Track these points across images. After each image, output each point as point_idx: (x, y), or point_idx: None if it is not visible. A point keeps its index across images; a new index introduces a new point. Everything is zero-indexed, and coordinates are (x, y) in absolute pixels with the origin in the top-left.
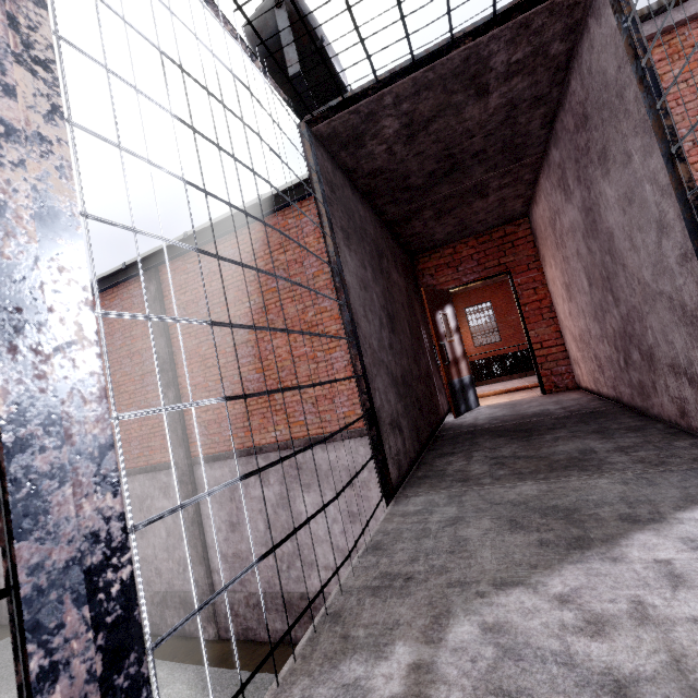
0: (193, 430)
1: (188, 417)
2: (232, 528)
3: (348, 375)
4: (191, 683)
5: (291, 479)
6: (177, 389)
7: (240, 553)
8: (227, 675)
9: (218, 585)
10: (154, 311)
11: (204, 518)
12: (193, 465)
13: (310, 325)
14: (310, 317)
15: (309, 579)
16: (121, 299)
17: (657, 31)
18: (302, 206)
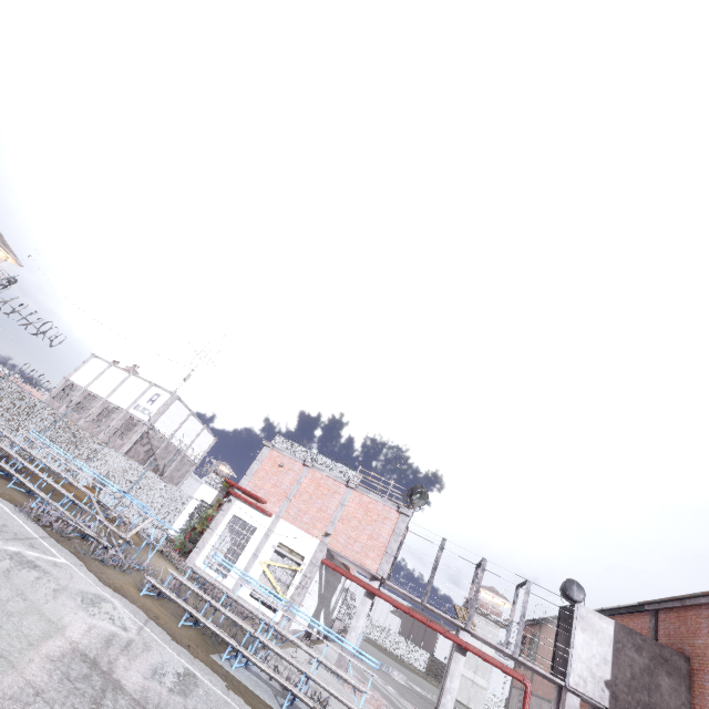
0: None
1: None
2: None
3: None
4: None
5: None
6: None
7: None
8: None
9: None
10: None
11: None
12: None
13: None
14: None
15: None
16: None
17: (708, 601)
18: (639, 615)
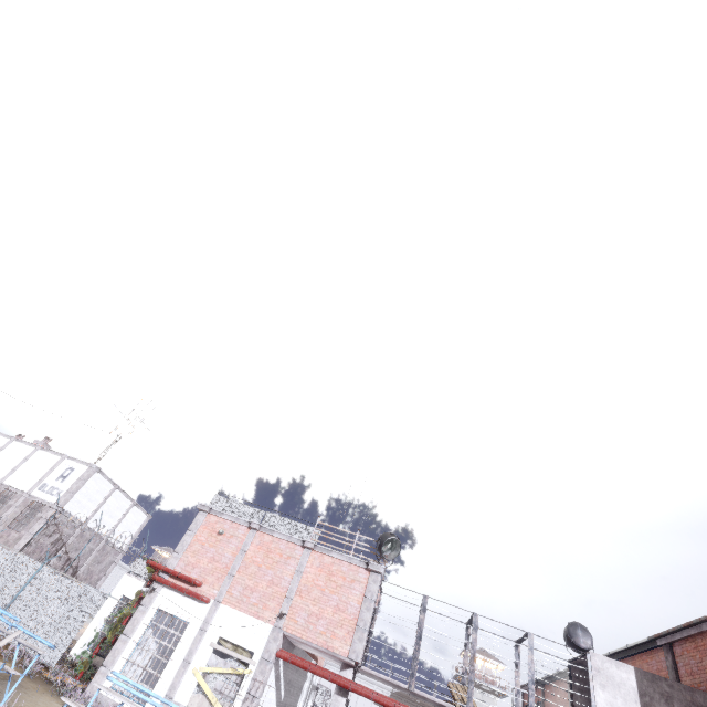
0: None
1: None
2: None
3: None
4: None
5: None
6: None
7: None
8: None
9: None
10: None
11: None
12: None
13: None
14: None
15: None
16: None
17: None
18: (651, 653)
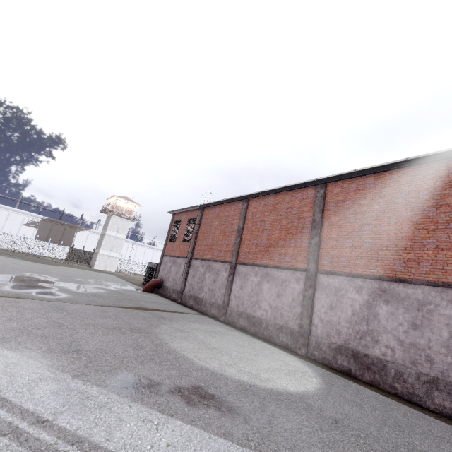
0: (323, 257)
1: (321, 251)
2: (331, 308)
3: (435, 253)
4: (299, 360)
5: (377, 295)
6: (320, 237)
7: (331, 321)
8: (317, 367)
9: (313, 332)
10: (319, 201)
11: (315, 299)
12: (318, 273)
13: (414, 223)
14: (416, 219)
15: (372, 348)
16: (302, 194)
17: None
18: (428, 165)
